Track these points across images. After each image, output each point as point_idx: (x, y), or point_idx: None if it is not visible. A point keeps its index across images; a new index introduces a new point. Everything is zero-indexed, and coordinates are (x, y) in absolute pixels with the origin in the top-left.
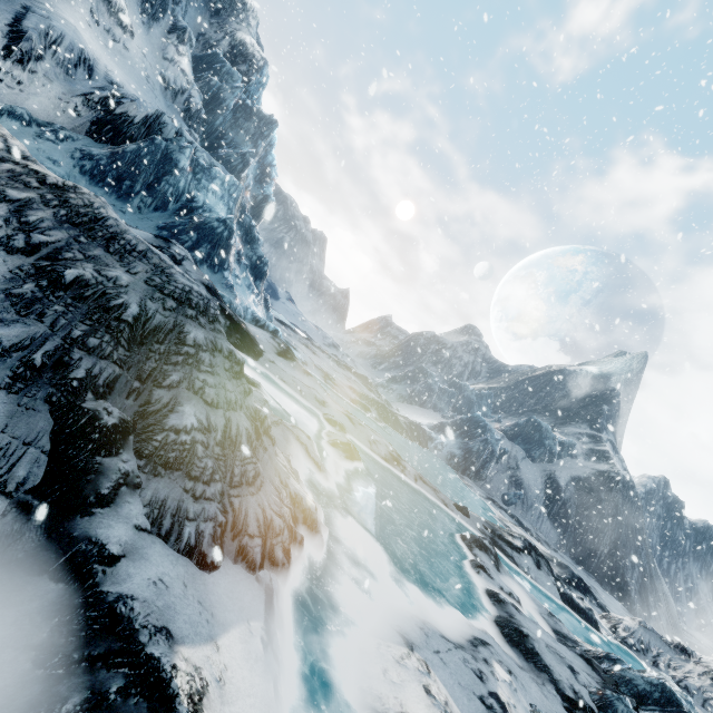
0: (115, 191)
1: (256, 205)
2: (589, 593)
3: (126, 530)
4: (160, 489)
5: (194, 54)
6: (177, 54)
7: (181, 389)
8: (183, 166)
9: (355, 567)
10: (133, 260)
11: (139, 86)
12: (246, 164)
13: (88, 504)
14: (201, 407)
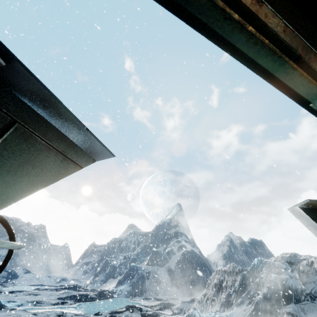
0: None
1: None
2: (172, 306)
3: None
4: None
5: None
6: None
7: None
8: None
9: None
10: None
11: None
12: None
13: None
14: None
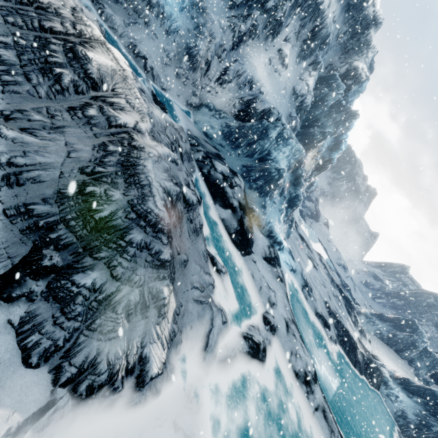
0: (232, 144)
1: (322, 163)
2: None
3: (2, 319)
4: (41, 308)
5: (320, 75)
6: (309, 76)
7: (101, 262)
8: (271, 136)
9: (154, 435)
10: (134, 188)
11: (277, 93)
12: (324, 138)
13: (1, 296)
14: (105, 276)
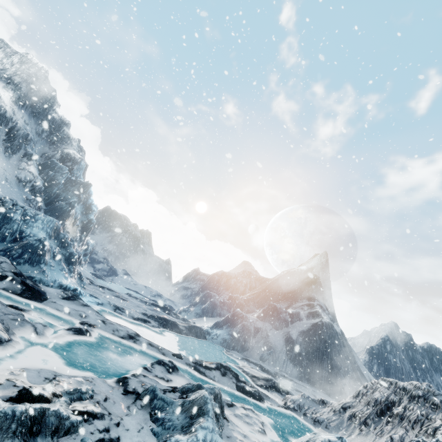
0: None
1: (84, 226)
2: (284, 390)
3: None
4: None
5: (39, 163)
6: (27, 165)
7: None
8: (16, 219)
9: (25, 358)
10: None
11: (0, 185)
12: (72, 207)
13: None
14: None
